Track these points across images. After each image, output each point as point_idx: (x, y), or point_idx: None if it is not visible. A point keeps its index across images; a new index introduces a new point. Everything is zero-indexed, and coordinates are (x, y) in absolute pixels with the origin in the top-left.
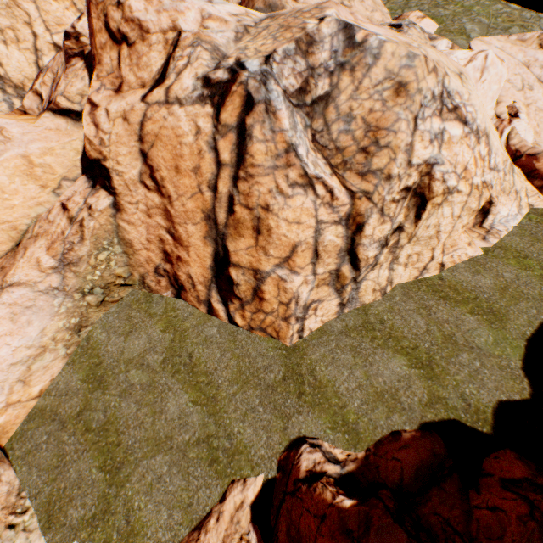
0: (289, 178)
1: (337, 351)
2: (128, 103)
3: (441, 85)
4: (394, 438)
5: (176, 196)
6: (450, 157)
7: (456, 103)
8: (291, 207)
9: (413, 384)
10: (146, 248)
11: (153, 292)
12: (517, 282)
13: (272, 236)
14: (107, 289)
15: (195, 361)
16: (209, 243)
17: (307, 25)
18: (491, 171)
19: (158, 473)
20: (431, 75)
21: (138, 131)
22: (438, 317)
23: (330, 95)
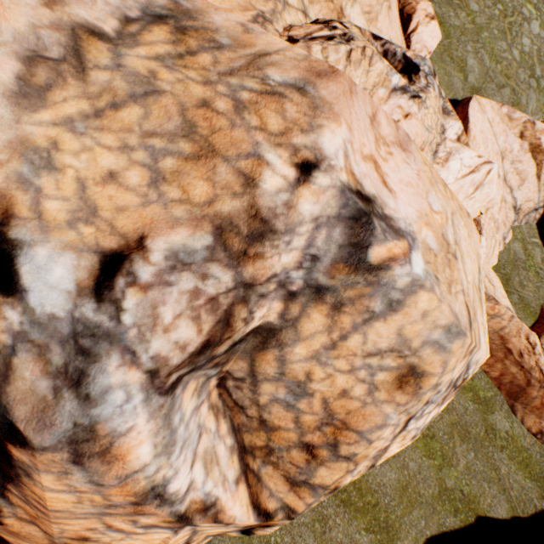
0: (140, 521)
1: None
2: None
3: (467, 363)
4: None
5: None
6: None
7: (468, 373)
8: (141, 538)
9: None
10: None
11: None
12: (418, 476)
13: None
14: None
15: None
16: None
17: (263, 172)
18: None
19: None
20: (464, 359)
21: None
22: (332, 538)
23: (276, 333)
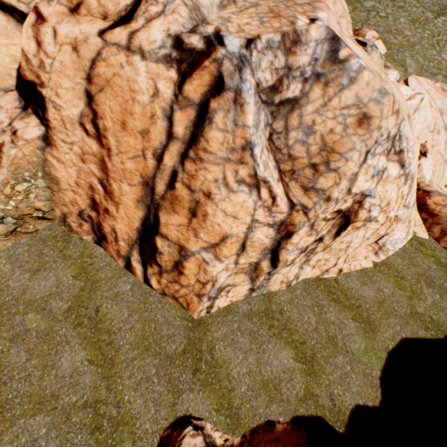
0: (238, 174)
1: (237, 333)
2: (82, 31)
3: (397, 127)
4: (268, 428)
5: (117, 151)
6: (381, 192)
7: (402, 146)
8: (232, 201)
9: (295, 378)
10: (73, 190)
11: (73, 232)
12: (391, 298)
13: (207, 221)
14: (21, 220)
15: (101, 317)
16: (142, 208)
17: (297, 21)
18: (404, 208)
19: (34, 435)
20: (393, 116)
21: (88, 68)
22: (327, 317)
23: (298, 101)
